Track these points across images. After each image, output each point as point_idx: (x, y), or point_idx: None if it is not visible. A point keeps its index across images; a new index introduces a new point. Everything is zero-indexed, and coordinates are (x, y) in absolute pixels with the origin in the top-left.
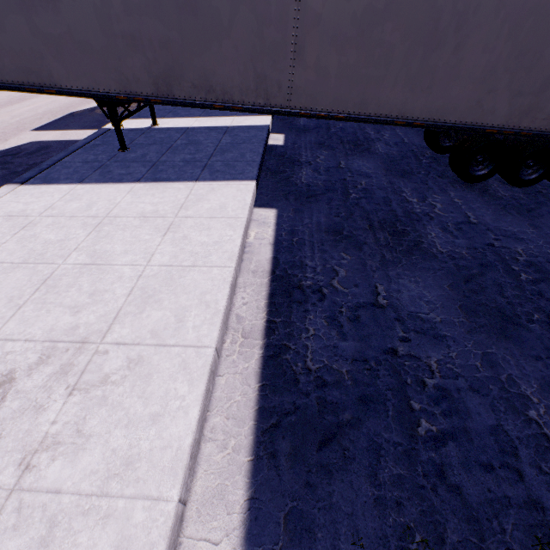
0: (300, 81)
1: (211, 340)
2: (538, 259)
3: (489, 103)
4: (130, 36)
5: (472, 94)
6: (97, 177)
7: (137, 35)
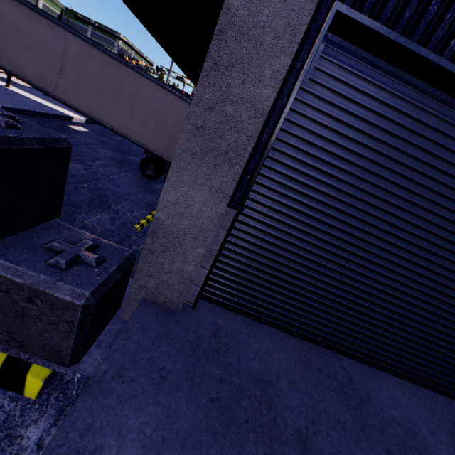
0: (62, 85)
1: None
2: (109, 190)
3: (149, 137)
4: None
5: (141, 129)
6: None
7: None
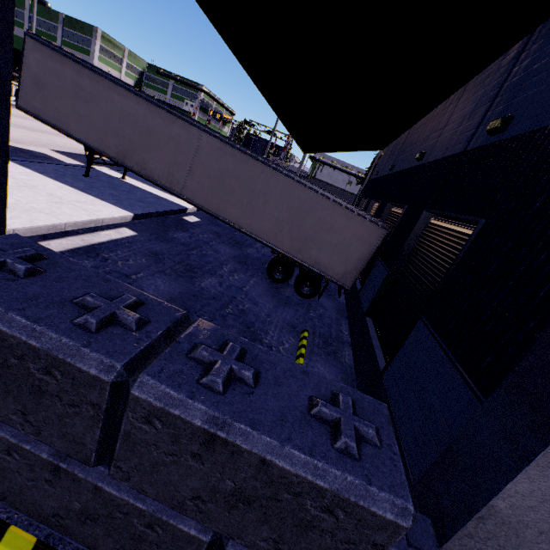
0: (189, 184)
1: (15, 227)
2: (250, 312)
3: (281, 237)
4: (116, 130)
5: (272, 229)
6: (53, 176)
7: (120, 131)
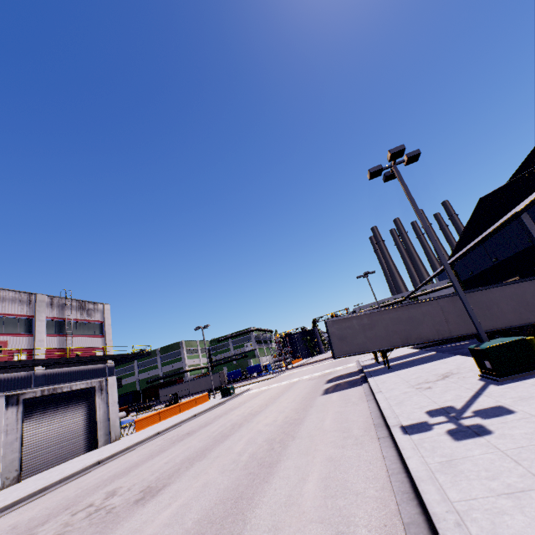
0: (451, 328)
1: None
2: None
3: (524, 316)
4: (393, 331)
5: (515, 316)
6: (396, 370)
7: (396, 330)
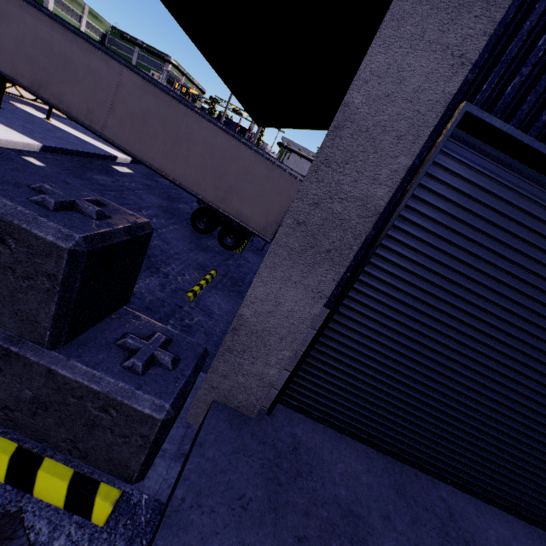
0: (111, 123)
1: None
2: (157, 247)
3: (204, 186)
4: (29, 56)
5: (196, 176)
6: None
7: (33, 58)
